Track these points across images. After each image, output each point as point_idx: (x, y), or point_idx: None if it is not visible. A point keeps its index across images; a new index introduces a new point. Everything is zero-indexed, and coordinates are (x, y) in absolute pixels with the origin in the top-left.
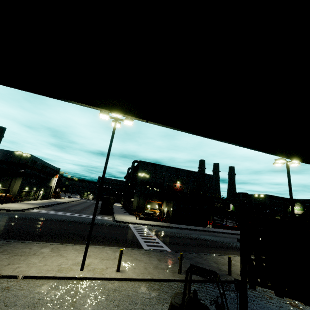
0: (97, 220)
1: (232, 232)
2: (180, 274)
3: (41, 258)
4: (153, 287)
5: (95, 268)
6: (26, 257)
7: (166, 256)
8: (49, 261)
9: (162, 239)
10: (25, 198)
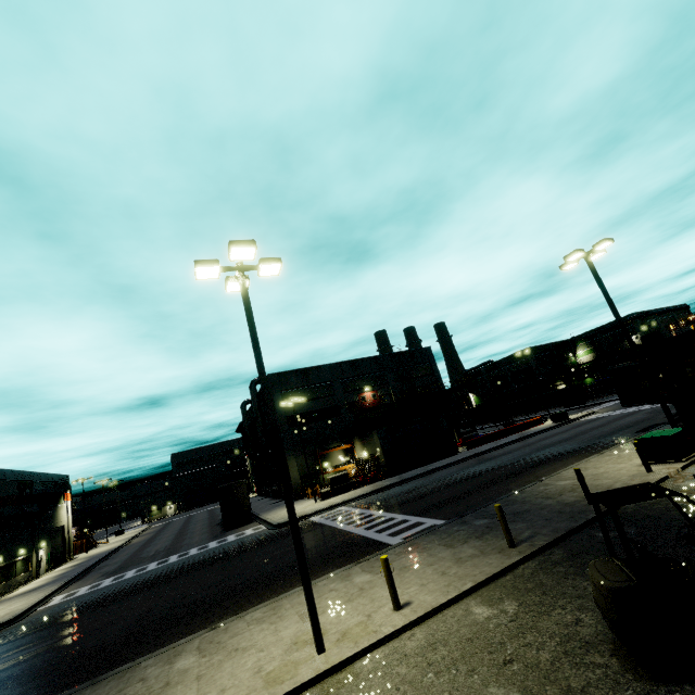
0: (233, 544)
1: (508, 440)
2: (516, 548)
3: (196, 684)
4: (495, 598)
5: (344, 630)
6: None
7: (453, 532)
8: (223, 679)
9: (405, 510)
10: (4, 586)
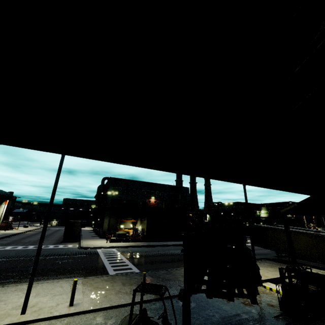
0: (58, 249)
1: None
2: (144, 295)
3: None
4: (110, 316)
5: (42, 307)
6: None
7: (133, 278)
8: None
9: (133, 260)
10: None
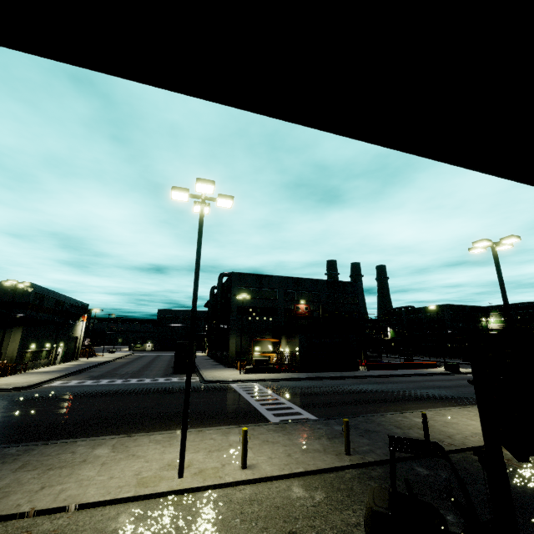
0: (173, 384)
1: (401, 372)
2: (350, 456)
3: (99, 467)
4: (313, 486)
5: (203, 468)
6: (71, 470)
7: (315, 428)
8: (116, 470)
9: (295, 400)
10: (32, 364)
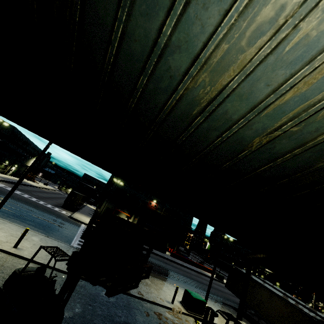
0: (52, 210)
1: (187, 265)
2: None
3: None
4: None
5: None
6: None
7: None
8: None
9: None
10: None
